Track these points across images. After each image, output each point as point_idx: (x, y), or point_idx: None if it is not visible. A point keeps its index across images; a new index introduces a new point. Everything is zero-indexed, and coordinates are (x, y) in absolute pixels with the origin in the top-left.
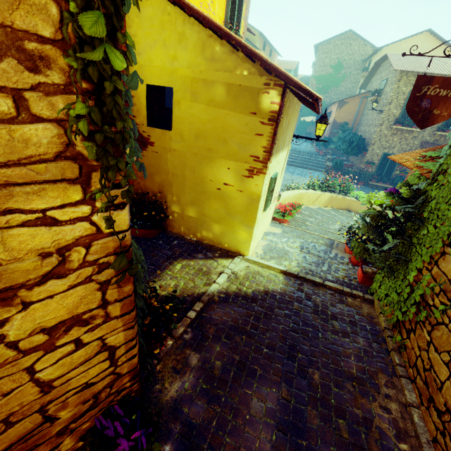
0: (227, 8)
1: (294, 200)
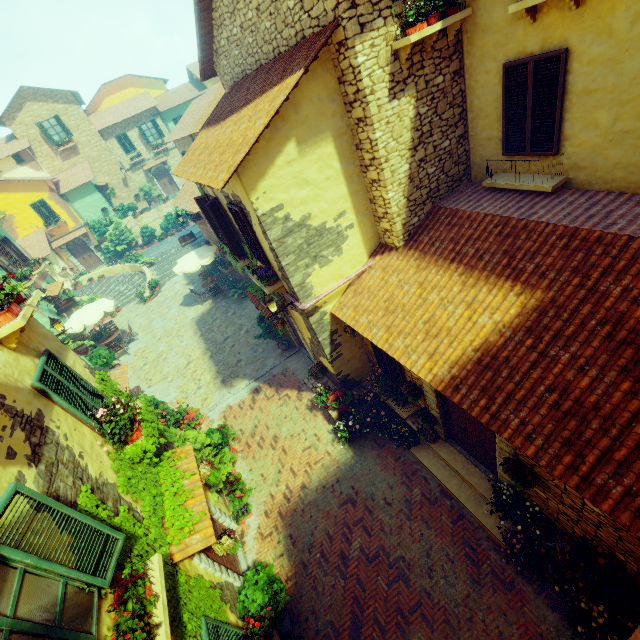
0: (40, 216)
1: (106, 273)
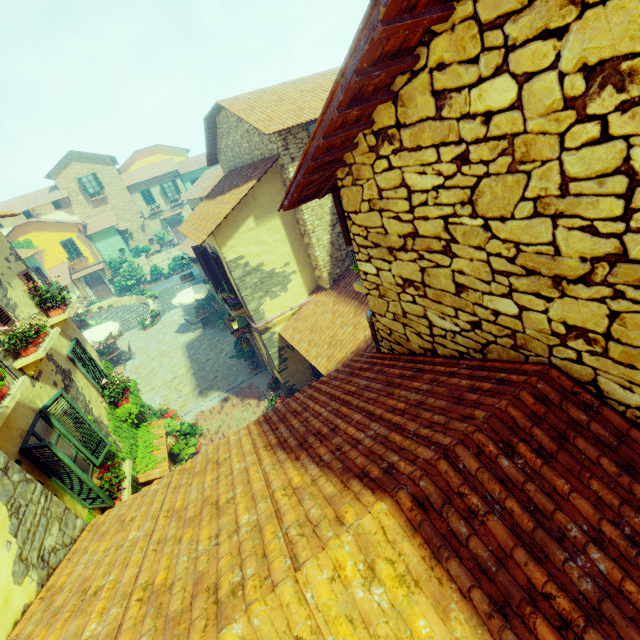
0: (66, 252)
1: (115, 303)
